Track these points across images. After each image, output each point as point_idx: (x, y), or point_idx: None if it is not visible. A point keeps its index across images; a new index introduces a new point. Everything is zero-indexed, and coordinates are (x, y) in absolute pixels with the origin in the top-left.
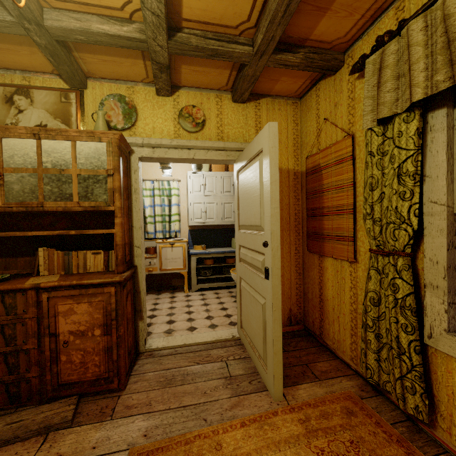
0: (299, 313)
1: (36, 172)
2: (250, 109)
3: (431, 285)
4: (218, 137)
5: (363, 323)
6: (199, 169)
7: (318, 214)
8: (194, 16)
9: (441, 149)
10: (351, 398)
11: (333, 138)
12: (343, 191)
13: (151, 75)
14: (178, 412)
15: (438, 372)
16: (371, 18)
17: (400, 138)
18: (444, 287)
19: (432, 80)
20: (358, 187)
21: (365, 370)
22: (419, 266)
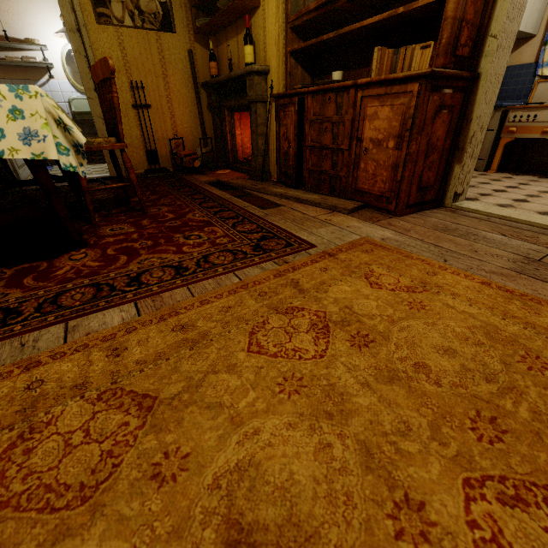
0: None
1: None
2: None
3: None
4: None
5: None
6: None
7: None
8: None
9: None
10: None
11: None
12: None
13: None
14: (425, 245)
15: None
16: None
17: None
18: None
19: None
20: None
21: None
22: None
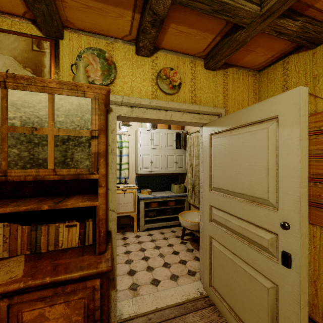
0: None
1: None
2: (219, 76)
3: None
4: (191, 101)
5: None
6: (153, 127)
7: None
8: None
9: None
10: None
11: (310, 108)
12: None
13: (134, 32)
14: None
15: None
16: None
17: None
18: None
19: None
20: None
21: None
22: None
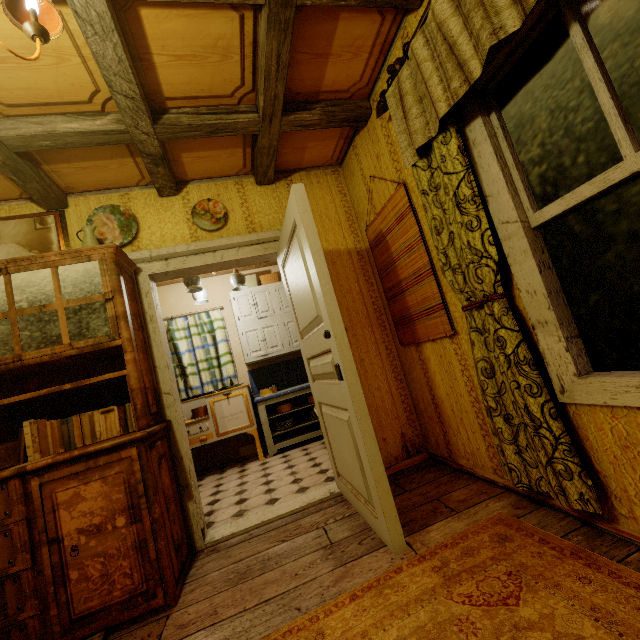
0: (416, 437)
1: (8, 316)
2: (281, 189)
3: (539, 323)
4: (248, 230)
5: (486, 410)
6: (241, 284)
7: (397, 292)
8: (179, 93)
9: (491, 161)
10: (503, 521)
11: (386, 195)
12: (415, 251)
13: (147, 175)
14: (258, 611)
15: (589, 436)
16: (381, 54)
17: (445, 163)
18: (553, 320)
19: (450, 89)
20: (428, 241)
21: (510, 475)
22: (520, 307)
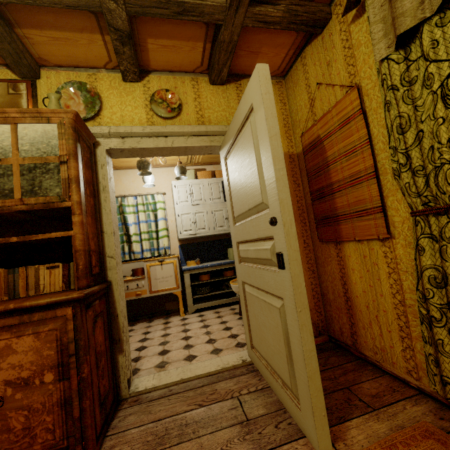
0: (320, 321)
1: None
2: (231, 91)
3: None
4: (198, 123)
5: (422, 317)
6: (183, 174)
7: (326, 193)
8: None
9: None
10: (432, 434)
11: (332, 101)
12: (356, 154)
13: (114, 57)
14: None
15: None
16: None
17: (436, 48)
18: None
19: None
20: (375, 144)
21: (442, 387)
22: None
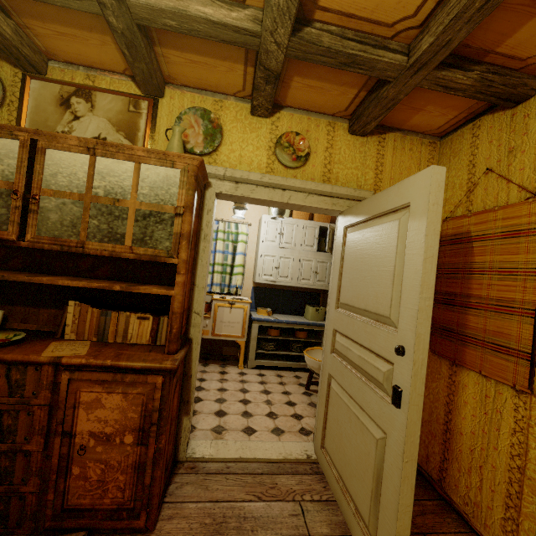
0: None
1: (83, 199)
2: (371, 145)
3: None
4: (323, 178)
5: None
6: (280, 215)
7: (457, 302)
8: (336, 4)
9: None
10: None
11: (501, 198)
12: (516, 279)
13: (249, 88)
14: None
15: None
16: None
17: None
18: None
19: None
20: None
21: None
22: None
